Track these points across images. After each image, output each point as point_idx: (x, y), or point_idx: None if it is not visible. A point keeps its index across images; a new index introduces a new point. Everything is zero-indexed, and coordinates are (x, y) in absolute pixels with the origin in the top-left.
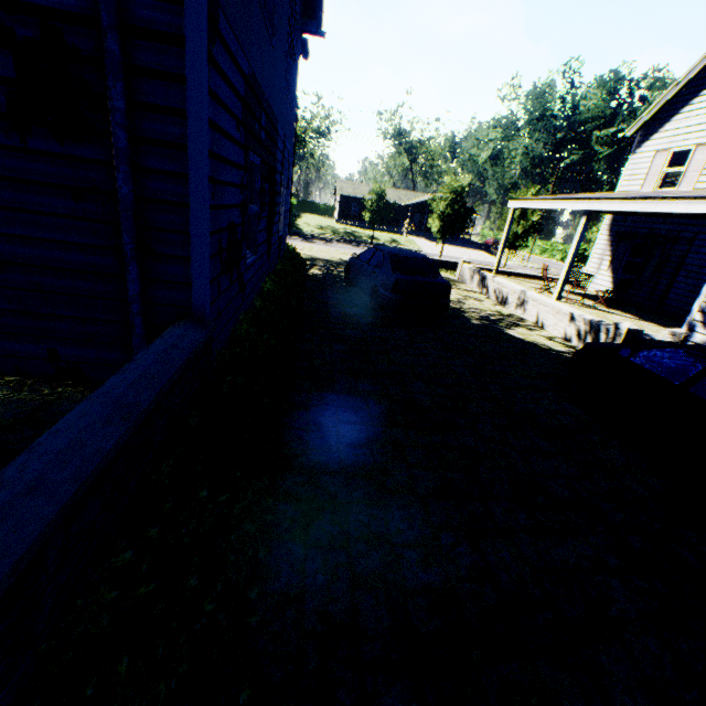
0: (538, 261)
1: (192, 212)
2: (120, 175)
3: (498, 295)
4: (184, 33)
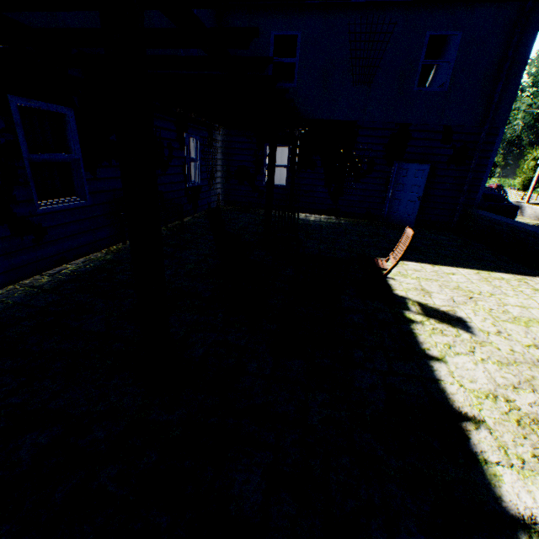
0: None
1: (483, 180)
2: (471, 173)
3: (534, 215)
4: (496, 142)
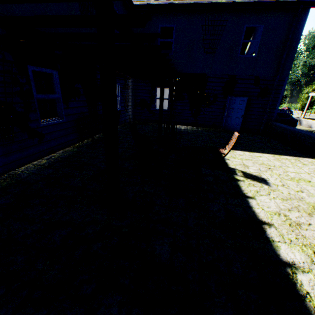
0: (314, 116)
1: (277, 106)
2: (270, 102)
3: (307, 125)
4: (283, 84)
